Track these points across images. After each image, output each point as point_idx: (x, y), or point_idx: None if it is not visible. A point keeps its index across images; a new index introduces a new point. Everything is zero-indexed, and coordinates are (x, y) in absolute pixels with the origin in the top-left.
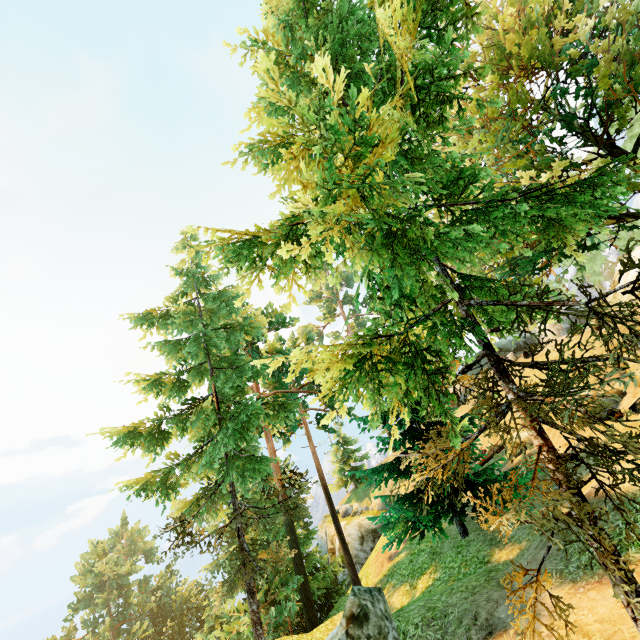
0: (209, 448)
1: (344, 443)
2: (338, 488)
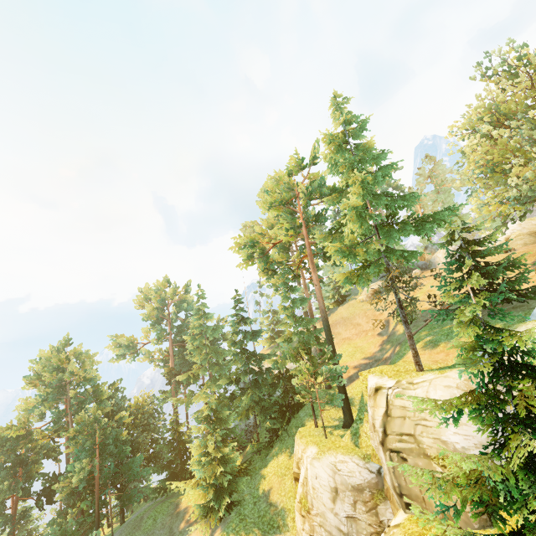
0: (395, 235)
1: (275, 313)
2: (267, 343)
